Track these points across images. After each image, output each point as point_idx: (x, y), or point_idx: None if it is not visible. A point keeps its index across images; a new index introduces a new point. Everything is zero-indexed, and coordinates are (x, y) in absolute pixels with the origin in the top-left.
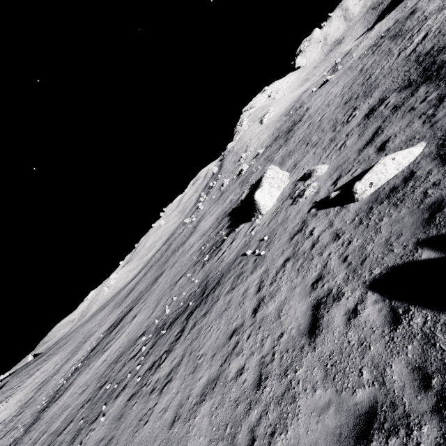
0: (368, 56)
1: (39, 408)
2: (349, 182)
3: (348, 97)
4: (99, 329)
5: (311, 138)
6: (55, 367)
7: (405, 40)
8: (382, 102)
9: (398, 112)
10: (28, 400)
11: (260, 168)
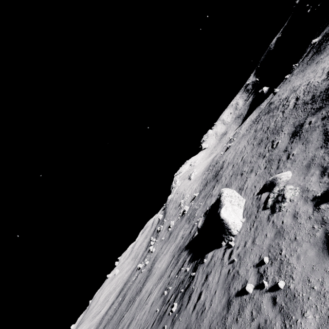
0: (254, 126)
1: None
2: None
3: (258, 141)
4: None
5: (242, 170)
6: None
7: (280, 108)
8: (301, 125)
9: None
10: None
11: (202, 203)
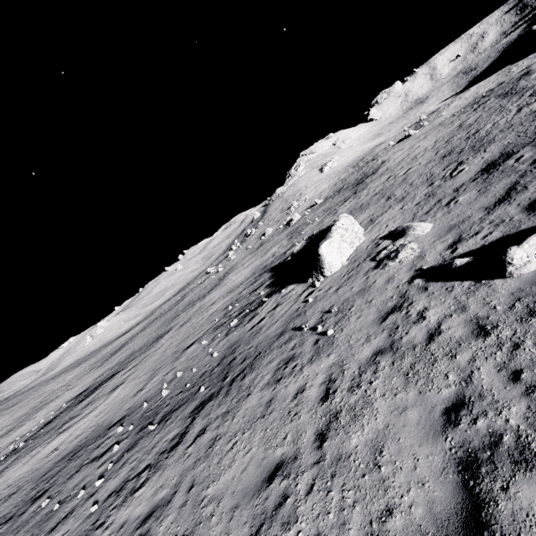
0: (468, 113)
1: None
2: (482, 248)
3: (447, 151)
4: (64, 393)
5: (393, 192)
6: None
7: (524, 96)
8: (508, 156)
9: None
10: None
11: (318, 220)
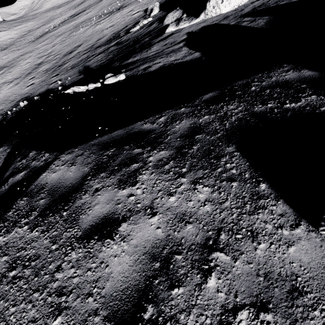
0: None
1: (38, 35)
2: None
3: None
4: (62, 16)
5: None
6: (35, 26)
7: None
8: None
9: None
10: (24, 34)
11: None
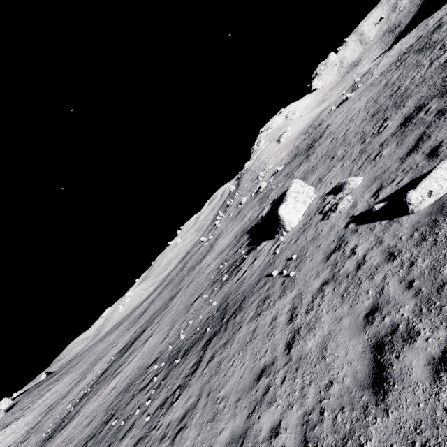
0: (392, 71)
1: (44, 435)
2: (395, 193)
3: (375, 109)
4: (111, 350)
5: (335, 152)
6: (65, 389)
7: (435, 50)
8: (420, 109)
9: (446, 116)
10: (35, 424)
11: (280, 184)
